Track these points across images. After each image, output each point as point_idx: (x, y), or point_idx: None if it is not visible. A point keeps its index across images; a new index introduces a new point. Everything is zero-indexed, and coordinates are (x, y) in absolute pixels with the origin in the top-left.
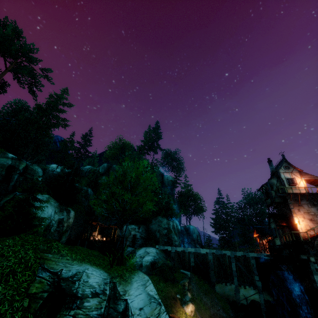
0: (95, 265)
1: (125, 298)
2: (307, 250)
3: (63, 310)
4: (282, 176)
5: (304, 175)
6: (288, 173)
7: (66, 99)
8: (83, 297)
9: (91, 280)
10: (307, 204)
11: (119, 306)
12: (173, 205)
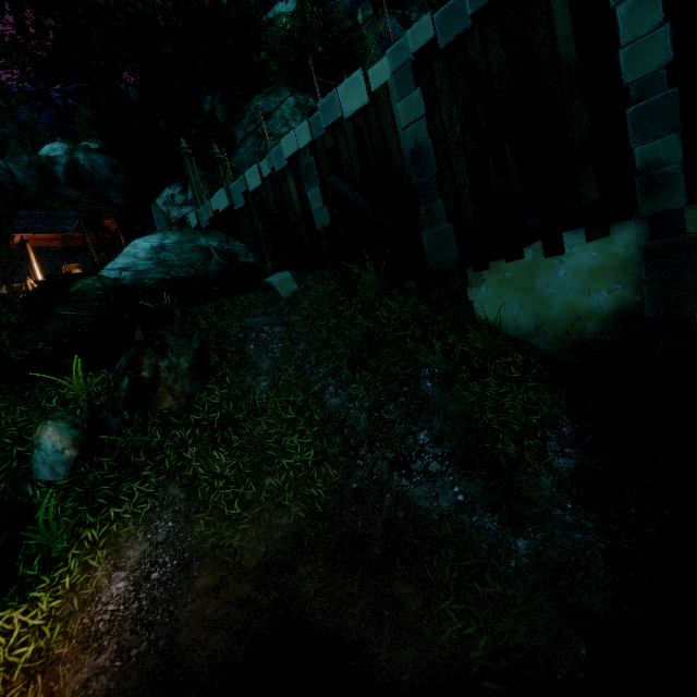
0: None
1: None
2: None
3: None
4: None
5: None
6: None
7: None
8: None
9: None
10: None
11: None
12: None
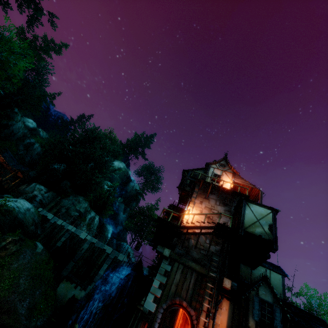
0: None
1: None
2: (173, 245)
3: None
4: (211, 170)
5: (237, 178)
6: (220, 170)
7: (61, 51)
8: None
9: None
10: (217, 200)
11: None
12: (121, 213)
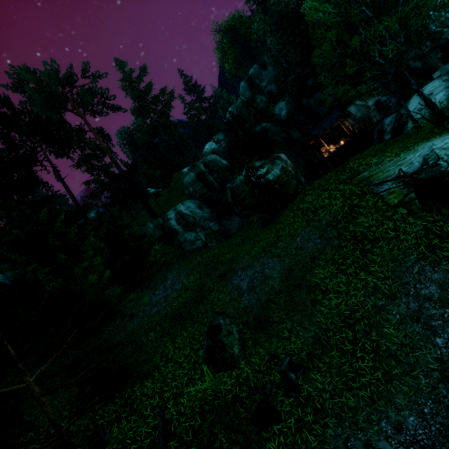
0: (429, 139)
1: None
2: None
3: None
4: None
5: None
6: None
7: (132, 71)
8: None
9: None
10: None
11: None
12: None
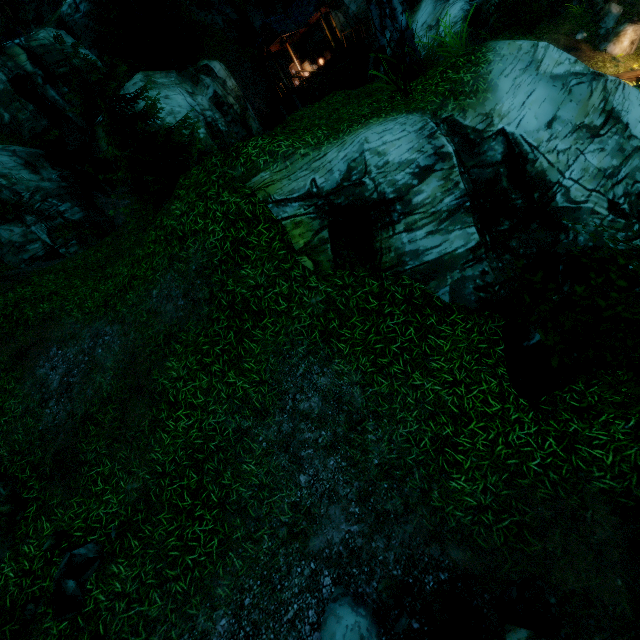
0: (371, 120)
1: (496, 131)
2: None
3: (378, 234)
4: None
5: None
6: None
7: None
8: (403, 194)
9: (393, 154)
10: None
11: (489, 154)
12: None
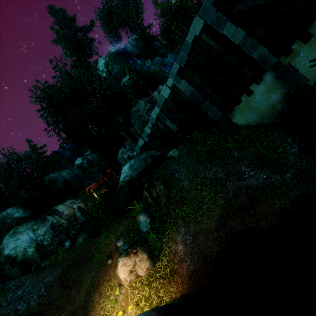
0: None
1: None
2: None
3: None
4: None
5: None
6: None
7: None
8: None
9: None
10: None
11: None
12: (165, 61)
